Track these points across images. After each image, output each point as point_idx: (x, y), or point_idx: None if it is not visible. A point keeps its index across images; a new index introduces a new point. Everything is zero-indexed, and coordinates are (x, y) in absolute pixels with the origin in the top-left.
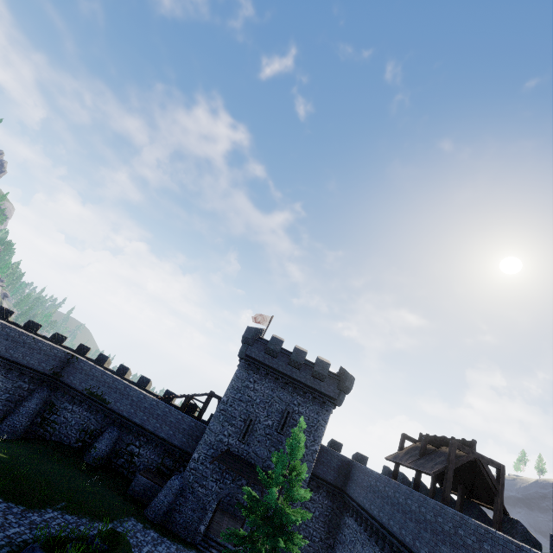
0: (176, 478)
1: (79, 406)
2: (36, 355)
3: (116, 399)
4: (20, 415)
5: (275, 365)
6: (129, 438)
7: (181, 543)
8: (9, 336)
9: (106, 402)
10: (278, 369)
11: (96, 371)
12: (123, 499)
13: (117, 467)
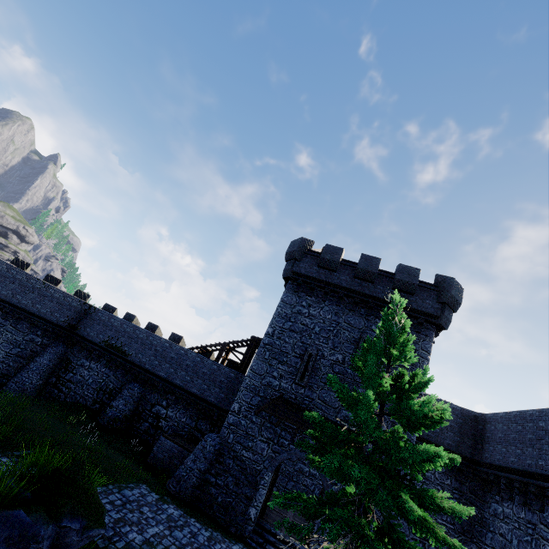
0: (210, 437)
1: (96, 361)
2: (48, 303)
3: (137, 350)
4: (30, 371)
5: (335, 281)
6: (154, 397)
7: (219, 532)
8: (15, 279)
9: (126, 354)
10: (341, 285)
11: (115, 321)
12: (137, 466)
13: (141, 433)
